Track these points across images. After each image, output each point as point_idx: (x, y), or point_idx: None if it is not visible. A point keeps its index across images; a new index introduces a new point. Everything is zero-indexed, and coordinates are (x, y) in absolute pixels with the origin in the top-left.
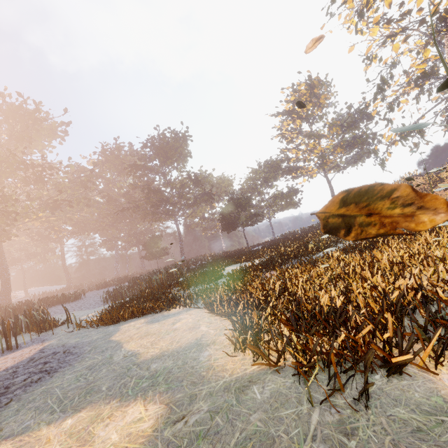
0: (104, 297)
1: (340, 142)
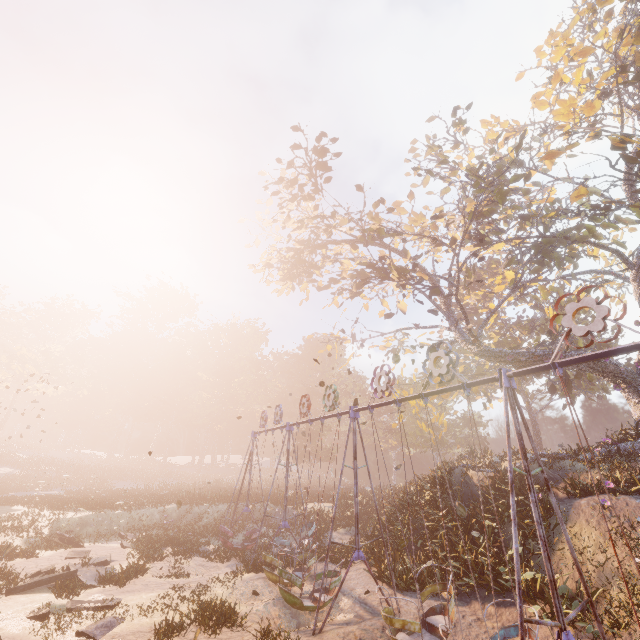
0: None
1: None
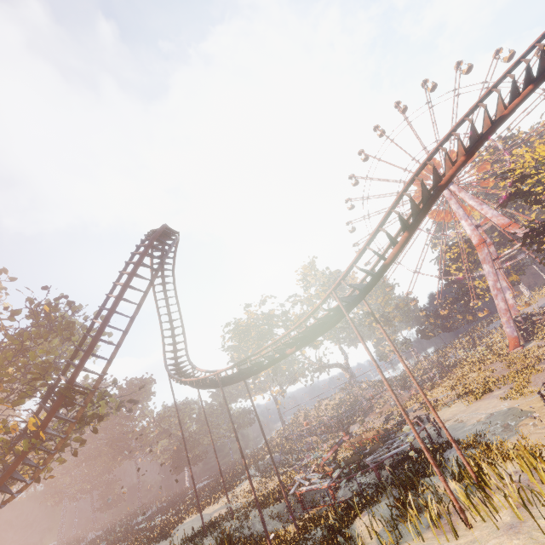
0: None
1: None
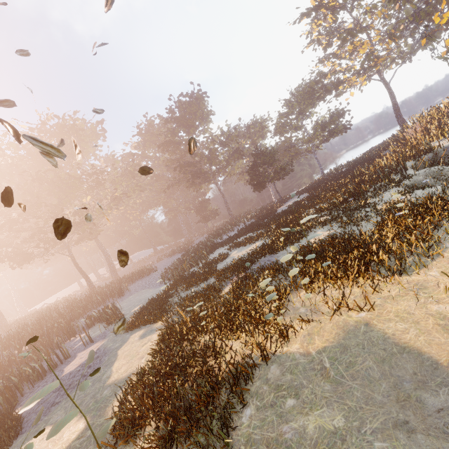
0: (167, 270)
1: (396, 23)
